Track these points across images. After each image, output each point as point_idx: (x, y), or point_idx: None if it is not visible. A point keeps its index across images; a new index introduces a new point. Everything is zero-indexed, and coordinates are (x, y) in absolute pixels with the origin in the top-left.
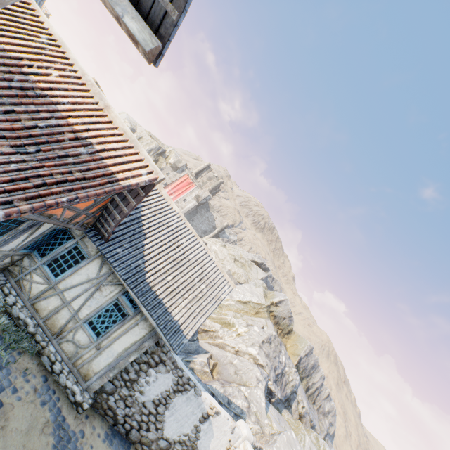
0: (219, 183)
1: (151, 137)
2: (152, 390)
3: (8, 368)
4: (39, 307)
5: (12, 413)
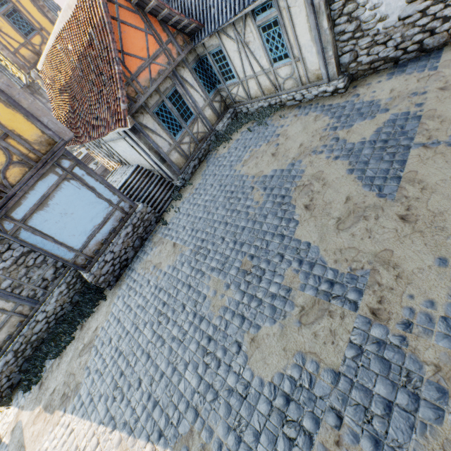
0: None
1: None
2: (391, 1)
3: (271, 125)
4: (254, 96)
5: (288, 132)
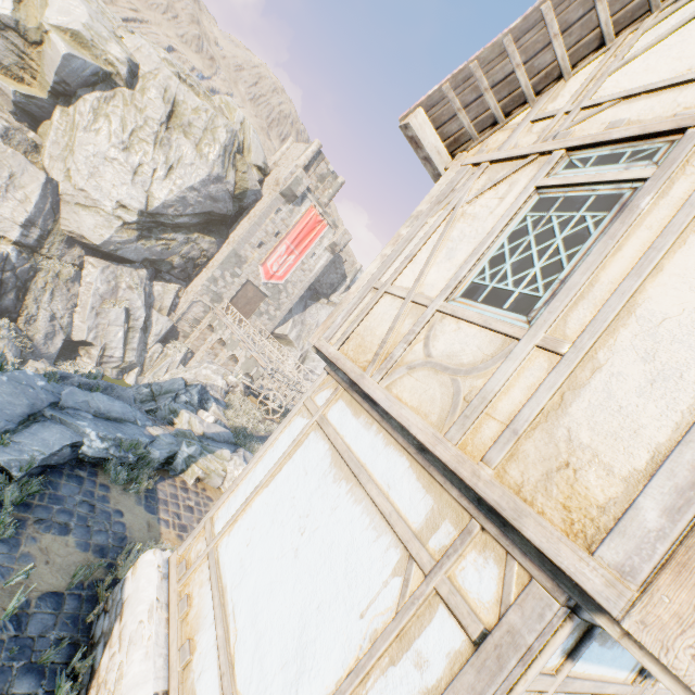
0: (339, 187)
1: (180, 79)
2: None
3: None
4: None
5: None
